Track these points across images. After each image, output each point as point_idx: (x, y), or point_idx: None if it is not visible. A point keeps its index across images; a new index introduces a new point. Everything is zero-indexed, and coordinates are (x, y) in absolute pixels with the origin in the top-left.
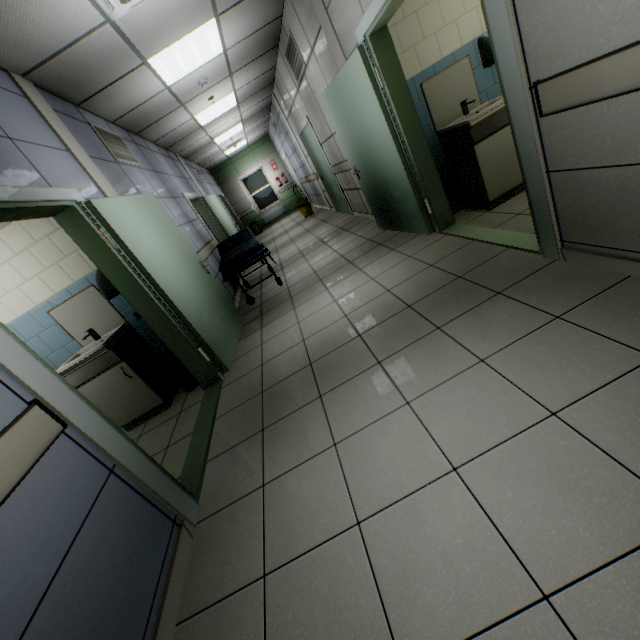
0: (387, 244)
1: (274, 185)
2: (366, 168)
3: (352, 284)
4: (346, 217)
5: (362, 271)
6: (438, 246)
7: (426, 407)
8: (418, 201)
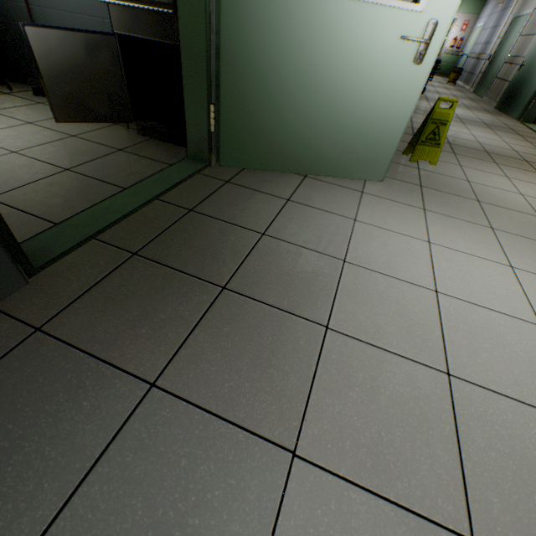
0: (491, 113)
1: (448, 42)
2: (529, 66)
3: (463, 111)
4: (477, 97)
5: (471, 112)
6: (514, 124)
7: (472, 131)
8: (530, 99)
